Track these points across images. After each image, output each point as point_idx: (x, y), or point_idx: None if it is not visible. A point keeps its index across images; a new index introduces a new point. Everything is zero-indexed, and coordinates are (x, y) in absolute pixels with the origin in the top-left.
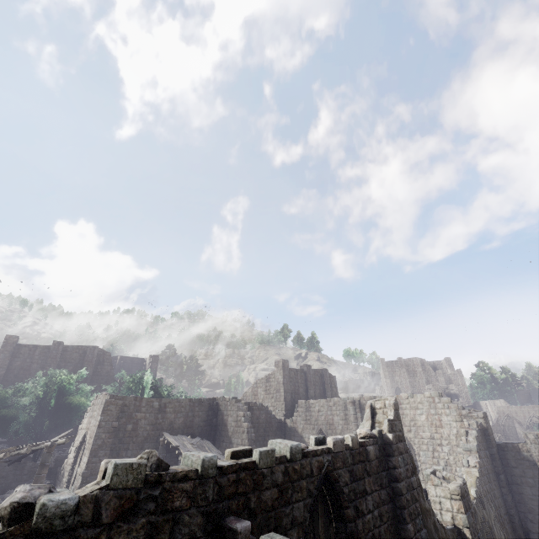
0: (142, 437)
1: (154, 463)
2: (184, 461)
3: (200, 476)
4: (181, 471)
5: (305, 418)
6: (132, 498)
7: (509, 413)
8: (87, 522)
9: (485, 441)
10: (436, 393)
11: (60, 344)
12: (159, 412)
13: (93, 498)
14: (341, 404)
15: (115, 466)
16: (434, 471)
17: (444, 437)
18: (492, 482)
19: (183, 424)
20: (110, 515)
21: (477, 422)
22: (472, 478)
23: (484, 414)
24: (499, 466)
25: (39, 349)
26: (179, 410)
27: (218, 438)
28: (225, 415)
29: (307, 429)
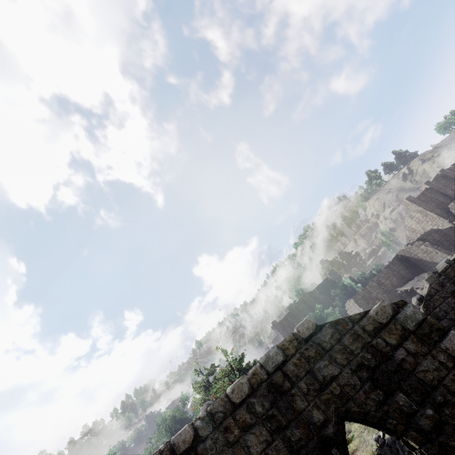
0: (388, 301)
1: (433, 274)
2: (439, 268)
3: (449, 266)
4: (442, 269)
5: None
6: (439, 282)
7: None
8: (436, 292)
9: None
10: None
11: (291, 307)
12: (380, 285)
13: (430, 288)
14: None
15: (425, 280)
16: None
17: None
18: None
19: (397, 280)
20: (439, 288)
21: None
22: None
23: None
24: None
25: (287, 317)
26: (387, 276)
27: (425, 269)
28: (414, 256)
29: None
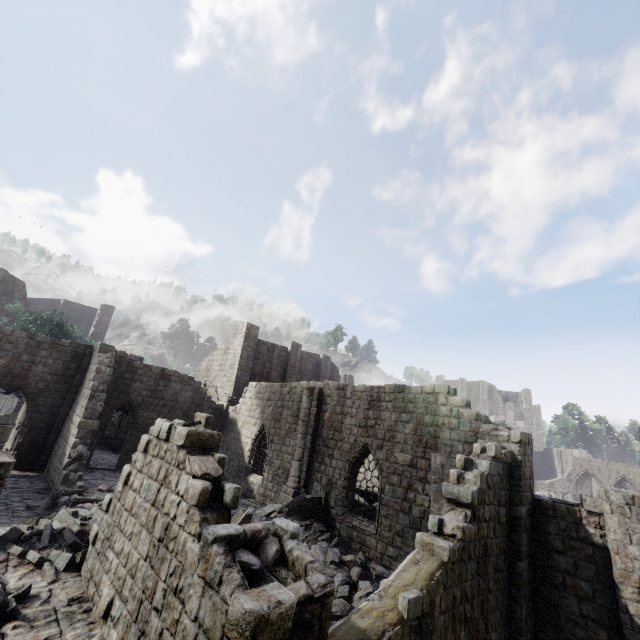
0: None
1: None
2: None
3: None
4: None
5: (250, 407)
6: None
7: (589, 469)
8: None
9: (508, 489)
10: (444, 387)
11: None
12: None
13: None
14: (297, 392)
15: None
16: (253, 532)
17: (433, 467)
18: (490, 574)
19: (4, 368)
20: None
21: (504, 448)
22: (428, 564)
23: (525, 437)
24: (524, 543)
25: None
26: (1, 346)
27: (72, 404)
28: (88, 371)
29: (248, 424)
